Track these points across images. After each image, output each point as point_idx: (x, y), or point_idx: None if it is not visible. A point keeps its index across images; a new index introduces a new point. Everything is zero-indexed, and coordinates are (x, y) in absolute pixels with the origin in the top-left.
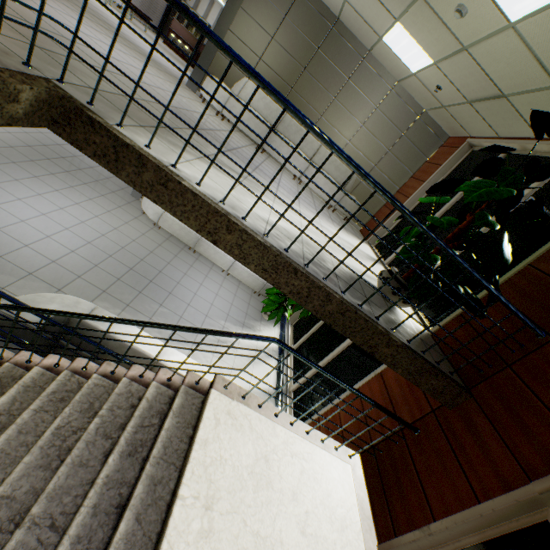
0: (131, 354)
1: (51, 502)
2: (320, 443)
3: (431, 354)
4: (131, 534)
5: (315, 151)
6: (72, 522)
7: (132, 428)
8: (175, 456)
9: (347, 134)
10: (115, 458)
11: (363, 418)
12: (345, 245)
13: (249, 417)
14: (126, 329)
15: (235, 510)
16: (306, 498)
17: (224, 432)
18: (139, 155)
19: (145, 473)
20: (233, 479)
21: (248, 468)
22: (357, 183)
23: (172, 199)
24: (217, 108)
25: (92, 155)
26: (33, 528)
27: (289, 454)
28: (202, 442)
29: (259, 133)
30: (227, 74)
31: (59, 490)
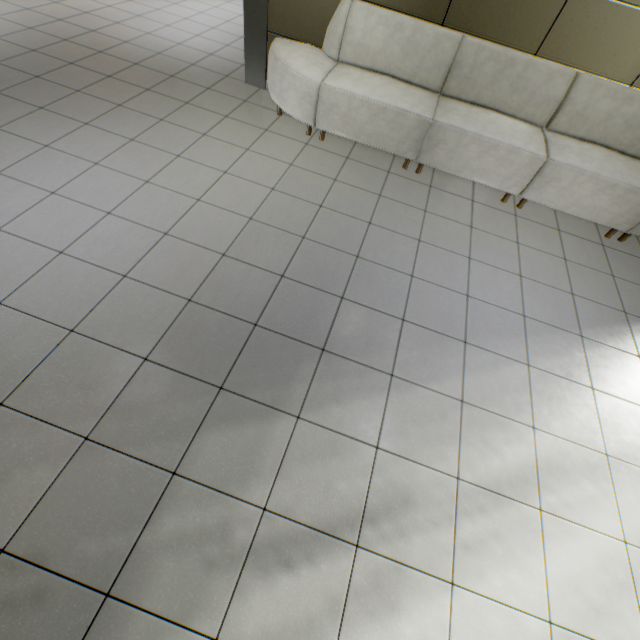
0: None
1: None
2: None
3: None
4: None
5: (559, 101)
6: None
7: None
8: None
9: None
10: None
11: None
12: None
13: None
14: None
15: None
16: None
17: None
18: None
19: None
20: None
21: None
22: None
23: None
24: (304, 122)
25: None
26: None
27: None
28: None
29: (402, 137)
30: (304, 14)
31: None
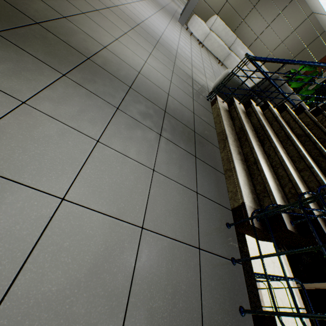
0: (296, 105)
1: None
2: None
3: None
4: None
5: None
6: None
7: None
8: None
9: None
10: None
11: None
12: None
13: None
14: None
15: None
16: None
17: None
18: None
19: None
20: None
21: None
22: None
23: None
24: None
25: None
26: None
27: None
28: None
29: None
30: None
31: None
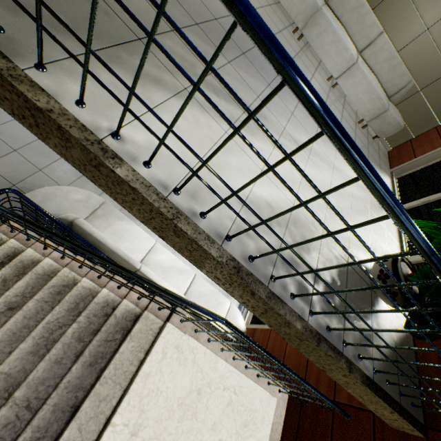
0: (120, 259)
1: (30, 389)
2: (256, 377)
3: (399, 377)
4: (71, 440)
5: (371, 41)
6: (36, 415)
7: (97, 341)
8: (123, 377)
9: (430, 16)
10: (78, 367)
11: (305, 362)
12: (356, 194)
13: (195, 351)
14: (125, 226)
15: (157, 436)
16: (224, 427)
17: (167, 366)
18: (58, 126)
19: (94, 390)
20: (163, 409)
21: (180, 400)
22: (411, 92)
23: (109, 185)
24: None
25: (11, 112)
26: (14, 407)
27: (222, 387)
28: (144, 374)
29: (302, 10)
30: None
31: (37, 380)
